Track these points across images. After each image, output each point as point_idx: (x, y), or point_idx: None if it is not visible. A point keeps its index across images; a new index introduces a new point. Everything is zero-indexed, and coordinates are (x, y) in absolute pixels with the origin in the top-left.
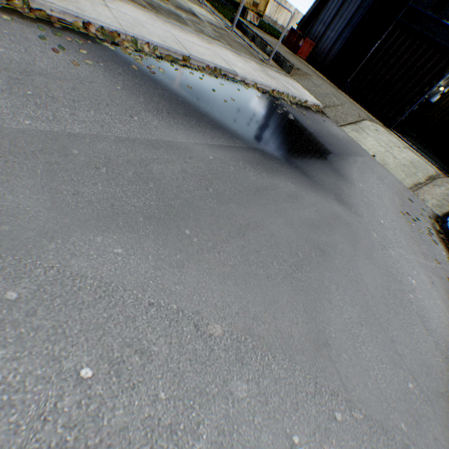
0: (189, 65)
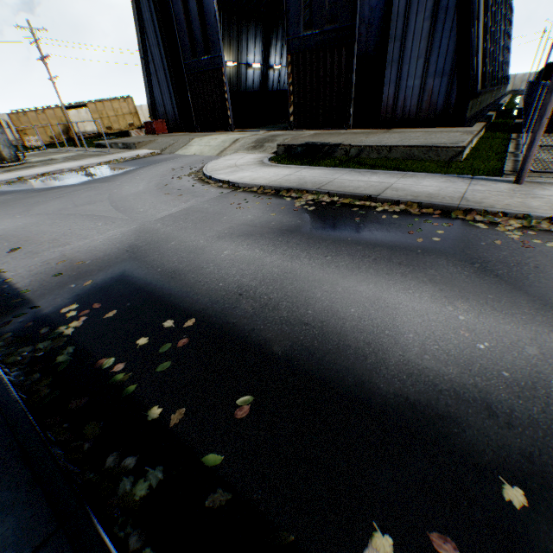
0: (25, 180)
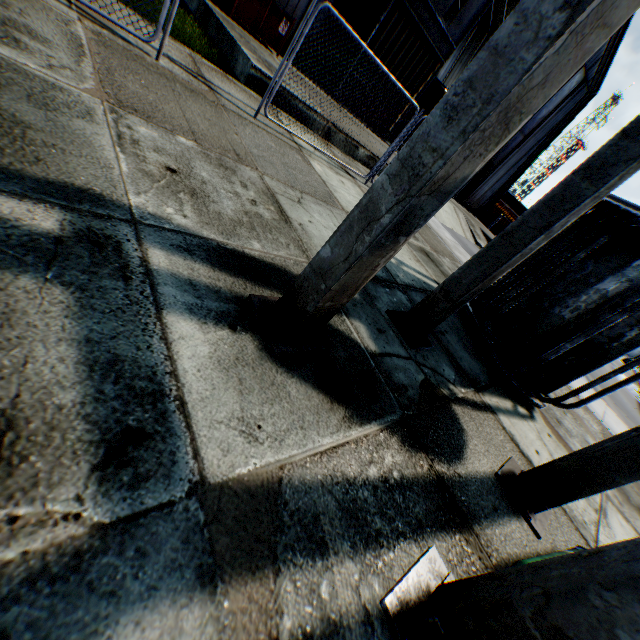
0: None
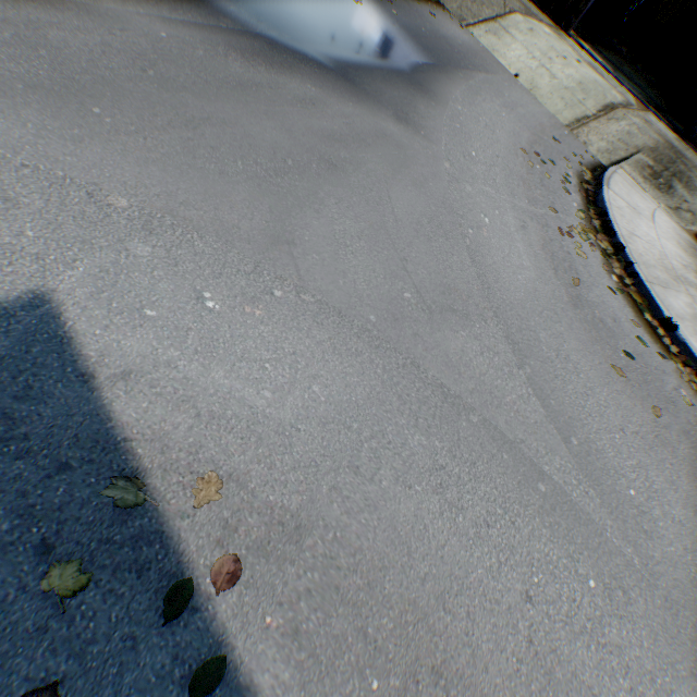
0: None
